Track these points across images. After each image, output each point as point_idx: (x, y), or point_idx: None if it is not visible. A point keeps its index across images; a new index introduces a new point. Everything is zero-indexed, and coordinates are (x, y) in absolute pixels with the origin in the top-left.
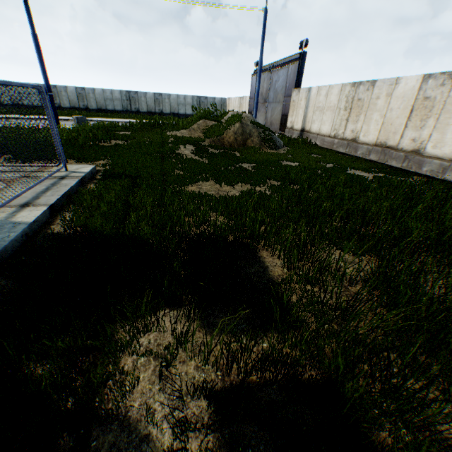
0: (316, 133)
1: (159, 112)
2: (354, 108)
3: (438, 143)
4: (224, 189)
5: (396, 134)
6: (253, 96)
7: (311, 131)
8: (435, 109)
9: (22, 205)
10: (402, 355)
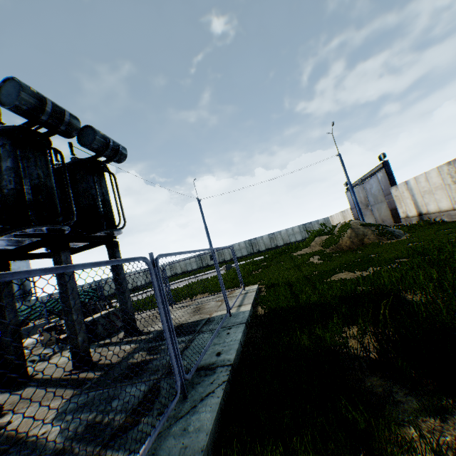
0: (435, 212)
1: (275, 246)
2: None
3: None
4: (358, 274)
5: None
6: (353, 206)
7: (429, 212)
8: None
9: (238, 306)
10: None
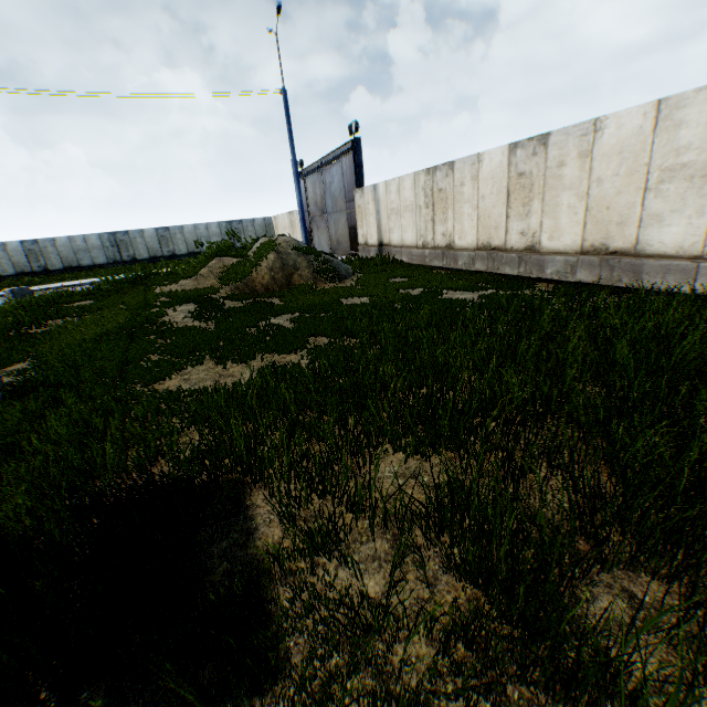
0: (399, 246)
1: (171, 255)
2: (437, 203)
3: (555, 232)
4: (231, 372)
5: (500, 229)
6: (305, 208)
7: (392, 244)
8: (536, 187)
9: None
10: (473, 700)
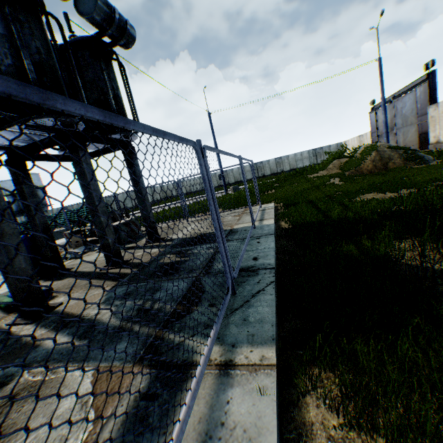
0: None
1: (281, 171)
2: None
3: None
4: (389, 195)
5: None
6: (374, 130)
7: None
8: None
9: (259, 220)
10: None
